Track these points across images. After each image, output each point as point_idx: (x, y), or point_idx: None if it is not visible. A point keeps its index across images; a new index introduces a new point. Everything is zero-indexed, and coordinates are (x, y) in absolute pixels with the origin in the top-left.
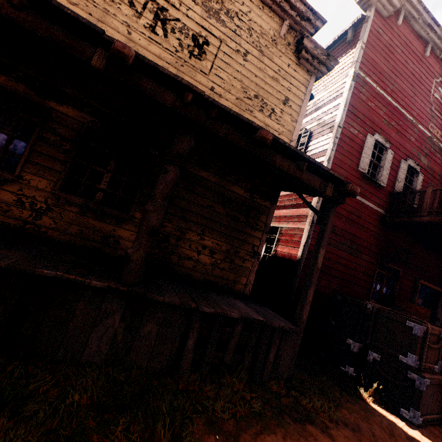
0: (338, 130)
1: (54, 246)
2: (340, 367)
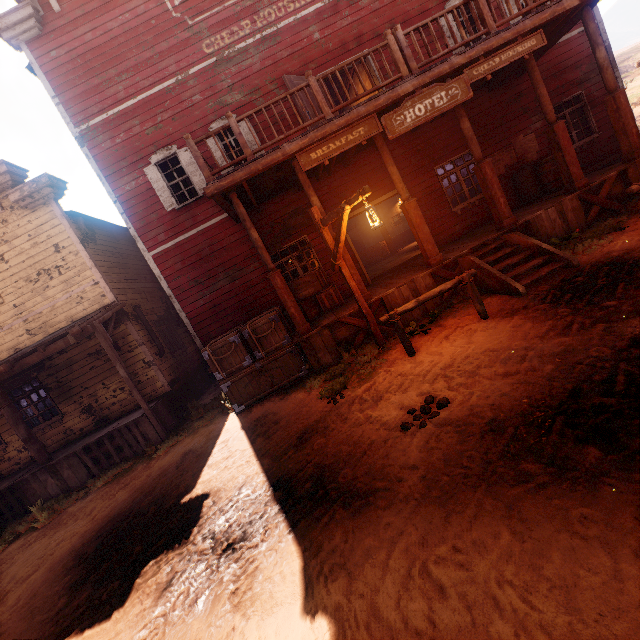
0: (117, 207)
1: None
2: None
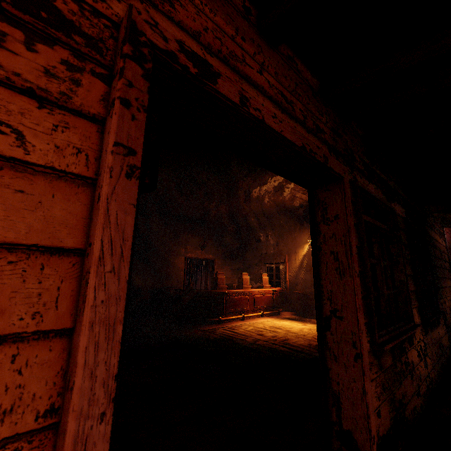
0: None
1: None
2: None
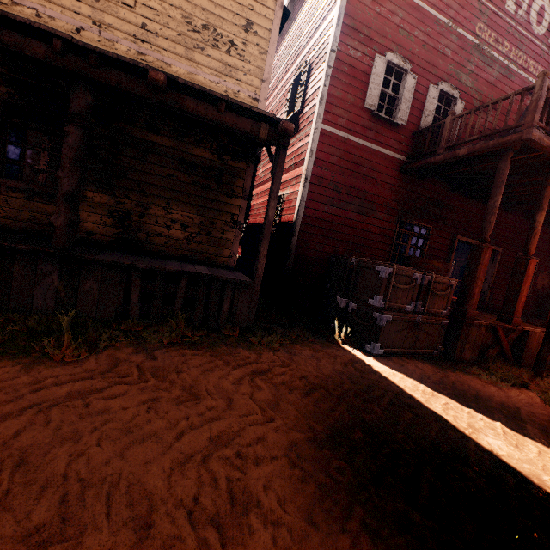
0: (330, 57)
1: (6, 231)
2: (331, 324)
